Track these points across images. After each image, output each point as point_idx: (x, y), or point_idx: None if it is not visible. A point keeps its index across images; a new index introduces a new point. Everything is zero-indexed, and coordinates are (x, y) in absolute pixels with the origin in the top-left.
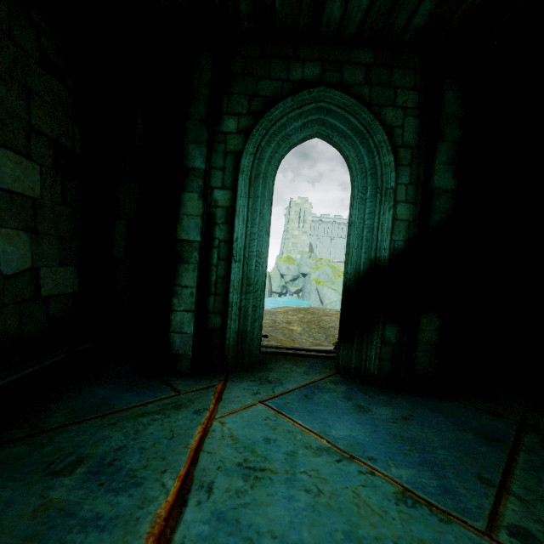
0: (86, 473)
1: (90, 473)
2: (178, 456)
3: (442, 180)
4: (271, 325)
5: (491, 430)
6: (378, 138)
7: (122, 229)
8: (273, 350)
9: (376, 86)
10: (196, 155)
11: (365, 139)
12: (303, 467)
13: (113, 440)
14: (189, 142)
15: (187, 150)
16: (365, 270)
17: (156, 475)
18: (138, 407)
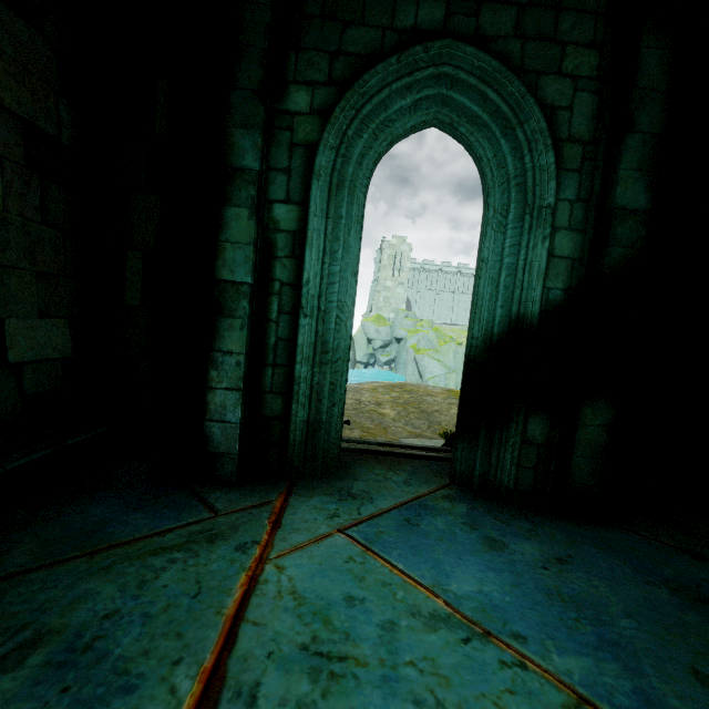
0: (43, 665)
1: (50, 666)
2: (203, 631)
3: (629, 195)
4: (355, 406)
5: (694, 583)
6: (532, 127)
7: (137, 265)
8: (358, 447)
9: (532, 40)
10: (246, 148)
11: (511, 129)
12: (408, 654)
13: (100, 599)
14: (234, 126)
15: (231, 139)
16: (500, 333)
17: (163, 670)
18: (149, 538)
